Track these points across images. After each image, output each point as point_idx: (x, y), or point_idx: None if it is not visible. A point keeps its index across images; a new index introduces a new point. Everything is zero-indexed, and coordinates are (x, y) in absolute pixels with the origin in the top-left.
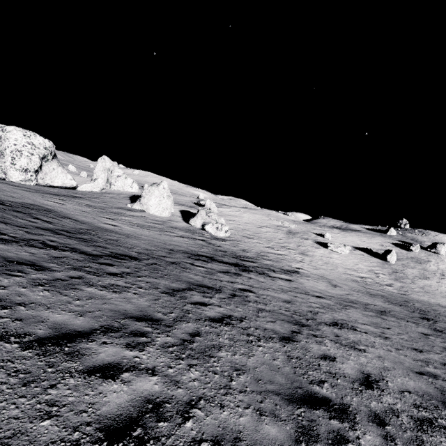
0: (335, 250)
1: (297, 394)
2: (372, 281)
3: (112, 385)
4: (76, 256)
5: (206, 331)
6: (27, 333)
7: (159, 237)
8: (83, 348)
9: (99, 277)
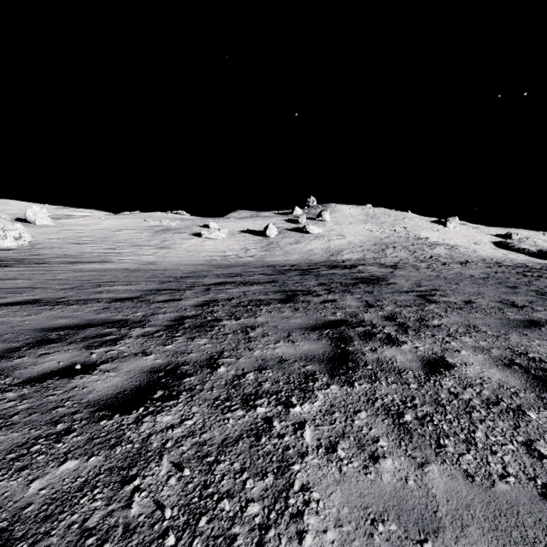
0: (210, 237)
1: None
2: (235, 256)
3: None
4: None
5: None
6: None
7: None
8: None
9: None
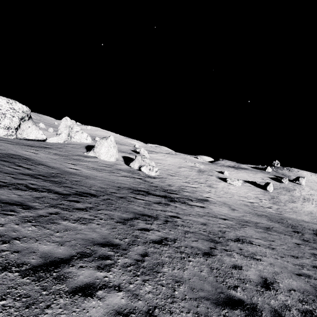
0: (232, 183)
1: (220, 298)
2: (258, 205)
3: (91, 301)
4: (51, 196)
5: (152, 251)
6: (24, 263)
7: (109, 178)
8: (66, 272)
9: (70, 212)
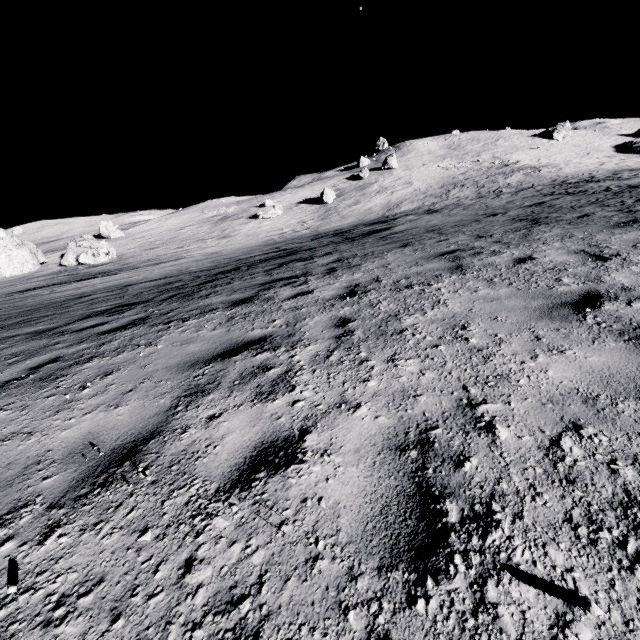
0: (266, 217)
1: None
2: (291, 232)
3: None
4: None
5: None
6: None
7: None
8: None
9: None
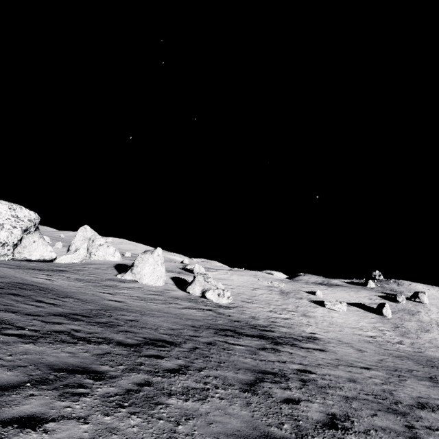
0: (333, 308)
1: None
2: (382, 339)
3: None
4: (117, 350)
5: None
6: None
7: (171, 311)
8: None
9: (165, 379)
